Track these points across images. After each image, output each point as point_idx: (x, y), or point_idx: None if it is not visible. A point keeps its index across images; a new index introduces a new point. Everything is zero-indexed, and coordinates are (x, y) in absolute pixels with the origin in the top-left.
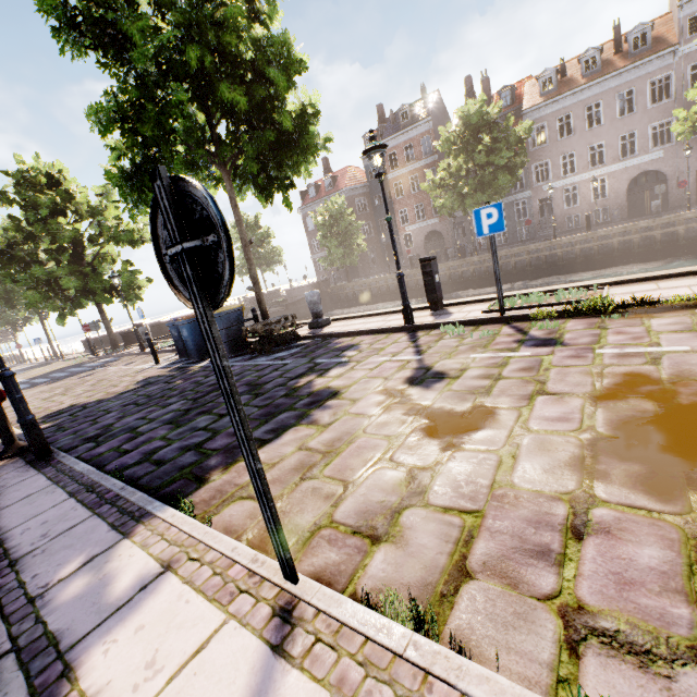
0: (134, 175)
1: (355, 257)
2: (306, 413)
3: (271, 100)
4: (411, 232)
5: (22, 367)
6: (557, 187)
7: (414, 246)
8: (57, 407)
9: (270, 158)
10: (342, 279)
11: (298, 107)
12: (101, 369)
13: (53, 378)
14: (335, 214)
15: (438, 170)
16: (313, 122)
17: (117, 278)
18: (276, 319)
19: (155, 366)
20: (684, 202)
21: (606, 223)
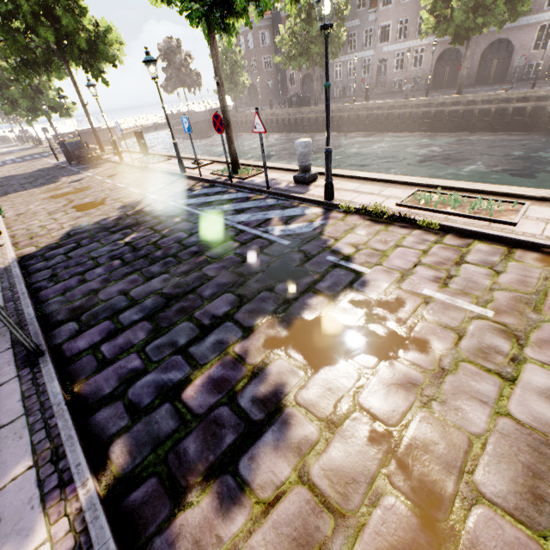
0: (19, 66)
1: (239, 92)
2: (43, 186)
3: (71, 32)
4: (294, 72)
5: (24, 147)
6: (392, 51)
7: (295, 85)
8: (7, 175)
9: (89, 56)
10: (248, 105)
11: (93, 30)
12: (42, 159)
13: (23, 160)
14: (225, 51)
15: (286, 27)
16: (104, 38)
17: (44, 106)
18: (86, 150)
19: (55, 162)
20: (467, 81)
21: (416, 90)
